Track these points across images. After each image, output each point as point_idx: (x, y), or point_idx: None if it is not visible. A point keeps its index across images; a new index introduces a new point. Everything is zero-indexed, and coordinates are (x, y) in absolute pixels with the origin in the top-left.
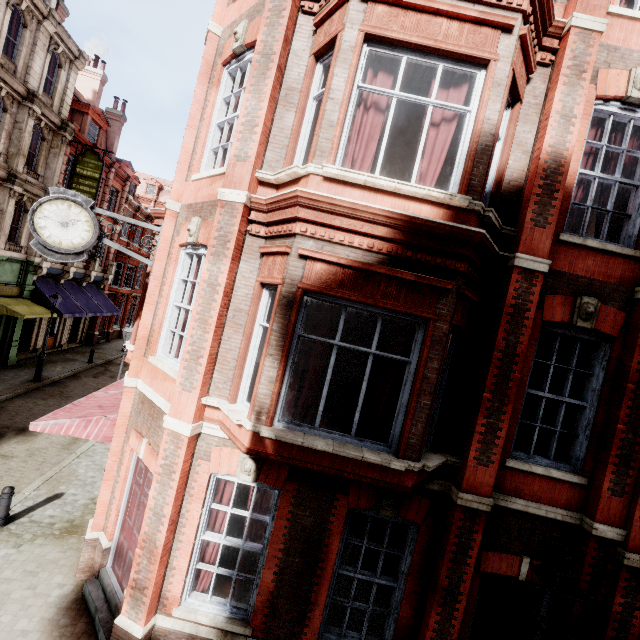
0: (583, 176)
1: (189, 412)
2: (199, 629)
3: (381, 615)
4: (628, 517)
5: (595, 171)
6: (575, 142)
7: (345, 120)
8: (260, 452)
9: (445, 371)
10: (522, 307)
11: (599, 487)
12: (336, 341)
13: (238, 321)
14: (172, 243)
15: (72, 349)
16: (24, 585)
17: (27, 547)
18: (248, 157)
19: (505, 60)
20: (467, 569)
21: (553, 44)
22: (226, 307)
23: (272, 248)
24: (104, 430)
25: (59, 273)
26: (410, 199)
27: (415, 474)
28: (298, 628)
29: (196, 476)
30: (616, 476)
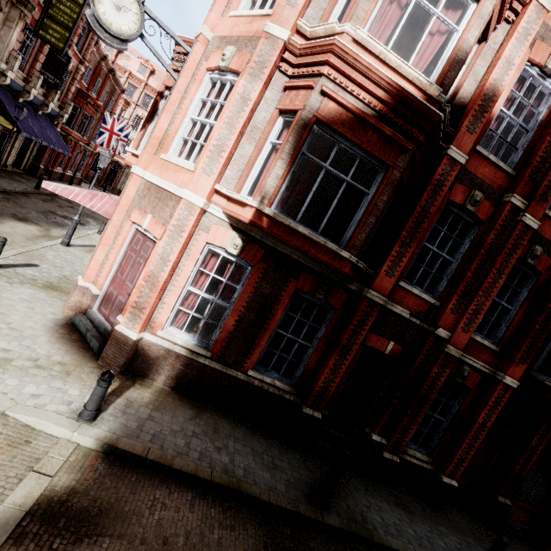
0: (501, 113)
1: (205, 190)
2: (174, 347)
3: (294, 366)
4: (455, 327)
5: (509, 112)
6: (506, 86)
7: (378, 1)
8: (258, 224)
9: (383, 213)
10: (442, 183)
11: (446, 307)
12: (326, 165)
13: (254, 136)
14: (198, 66)
15: (16, 173)
16: (23, 305)
17: (18, 286)
18: (297, 4)
19: (491, 1)
20: (360, 337)
21: (518, 8)
22: (249, 121)
23: (299, 83)
24: (106, 206)
25: (19, 90)
26: (404, 78)
27: (351, 266)
28: (242, 358)
29: (195, 242)
30: (457, 302)
